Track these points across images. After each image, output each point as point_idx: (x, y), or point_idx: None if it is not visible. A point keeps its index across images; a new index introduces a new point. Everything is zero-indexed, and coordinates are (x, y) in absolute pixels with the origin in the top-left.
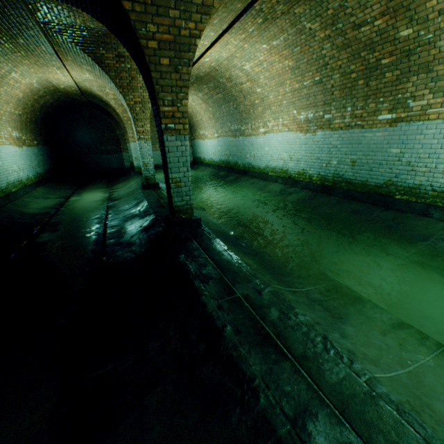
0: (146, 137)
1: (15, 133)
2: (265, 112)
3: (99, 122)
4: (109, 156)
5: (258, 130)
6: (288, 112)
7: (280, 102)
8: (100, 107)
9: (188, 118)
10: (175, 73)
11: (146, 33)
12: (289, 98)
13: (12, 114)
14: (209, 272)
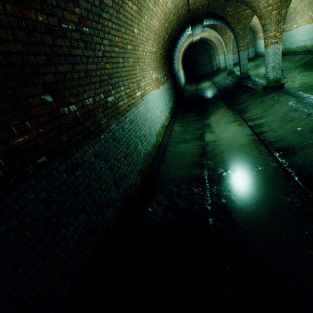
0: (230, 52)
1: (181, 66)
2: (296, 16)
3: (202, 50)
4: (206, 66)
5: (292, 26)
6: (307, 13)
7: (303, 9)
8: (203, 42)
9: (252, 28)
10: (243, 34)
11: (236, 29)
12: (307, 6)
13: (180, 59)
14: (249, 83)
